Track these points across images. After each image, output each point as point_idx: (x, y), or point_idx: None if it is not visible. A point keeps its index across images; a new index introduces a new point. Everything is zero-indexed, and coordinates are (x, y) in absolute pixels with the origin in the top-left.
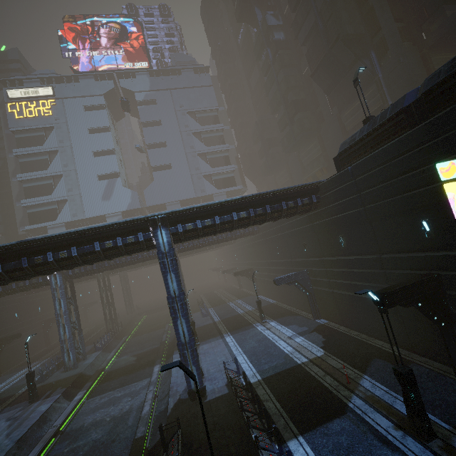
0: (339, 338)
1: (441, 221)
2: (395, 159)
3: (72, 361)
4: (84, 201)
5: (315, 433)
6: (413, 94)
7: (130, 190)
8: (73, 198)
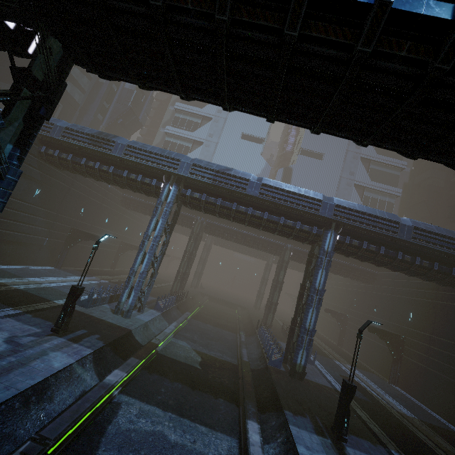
0: None
1: None
2: None
3: (128, 305)
4: (216, 152)
5: None
6: None
7: (265, 162)
8: (209, 144)
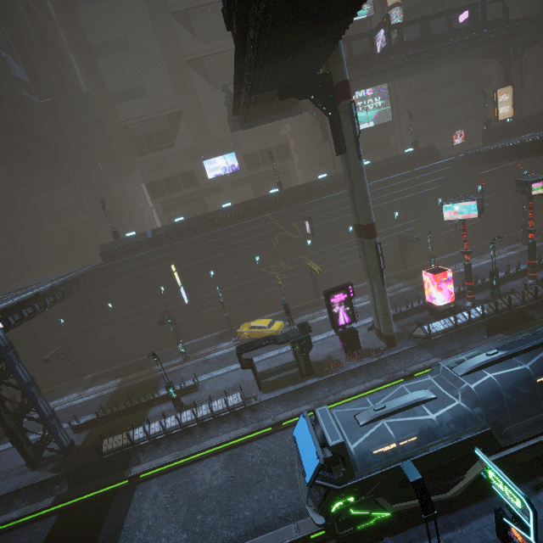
0: (119, 370)
1: (168, 286)
2: (147, 260)
3: None
4: None
5: (161, 386)
6: (150, 233)
7: None
8: None
